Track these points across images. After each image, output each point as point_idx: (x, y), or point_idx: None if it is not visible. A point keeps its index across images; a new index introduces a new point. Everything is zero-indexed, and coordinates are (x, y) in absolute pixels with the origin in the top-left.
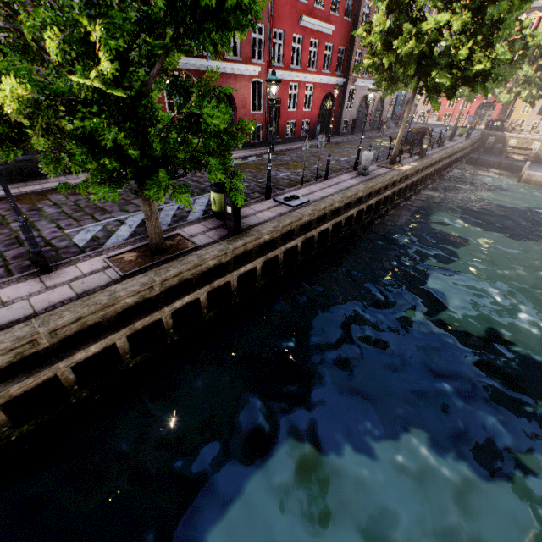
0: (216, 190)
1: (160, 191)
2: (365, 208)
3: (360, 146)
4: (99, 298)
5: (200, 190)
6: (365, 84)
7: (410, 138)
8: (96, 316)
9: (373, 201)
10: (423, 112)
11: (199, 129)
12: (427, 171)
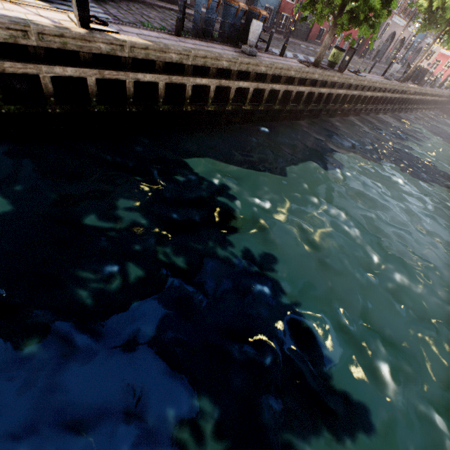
0: (339, 48)
1: (362, 28)
2: (384, 98)
3: (393, 60)
4: (311, 69)
5: (306, 54)
6: (399, 22)
7: (416, 73)
8: (309, 75)
9: (389, 96)
10: (423, 65)
11: (388, 7)
12: (419, 97)
